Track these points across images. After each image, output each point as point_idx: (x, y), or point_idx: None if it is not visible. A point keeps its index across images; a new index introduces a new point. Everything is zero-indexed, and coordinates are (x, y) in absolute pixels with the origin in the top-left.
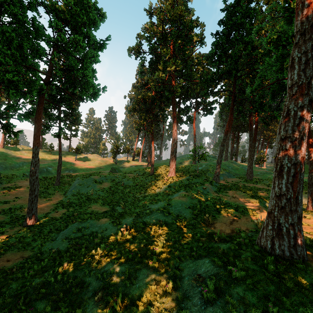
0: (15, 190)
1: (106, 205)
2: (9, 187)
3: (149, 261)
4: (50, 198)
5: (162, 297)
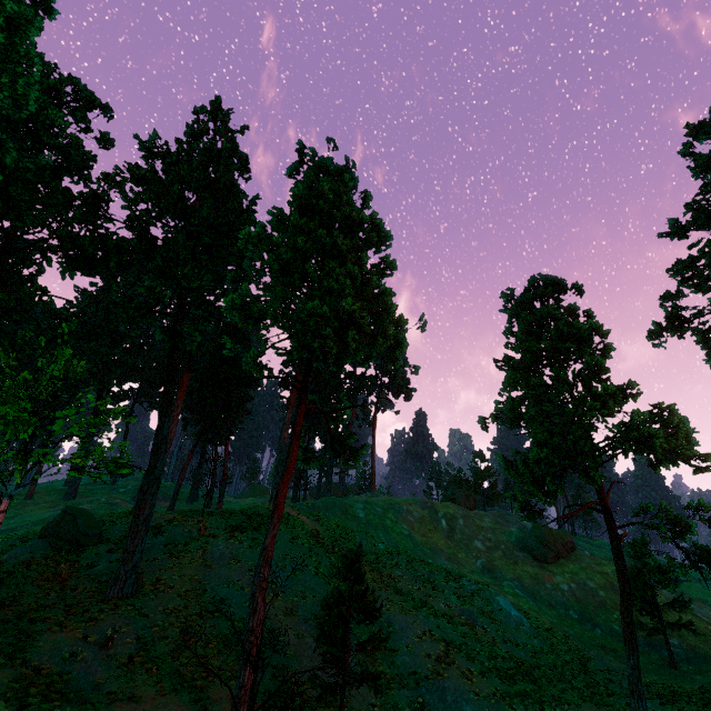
0: None
1: None
2: None
3: None
4: None
5: None
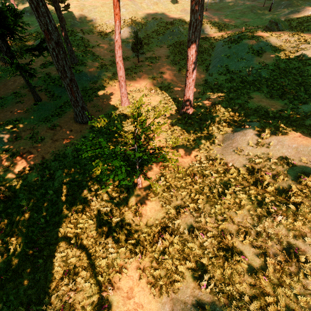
0: (156, 61)
1: (277, 98)
2: (150, 58)
3: None
4: None
5: None
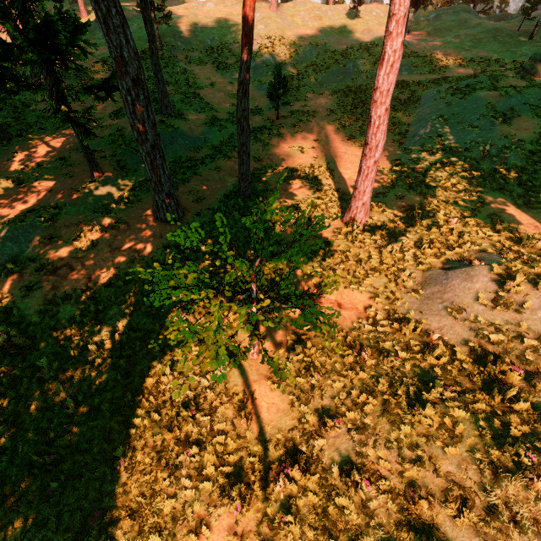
0: (308, 119)
1: (539, 209)
2: (298, 112)
3: None
4: None
5: None
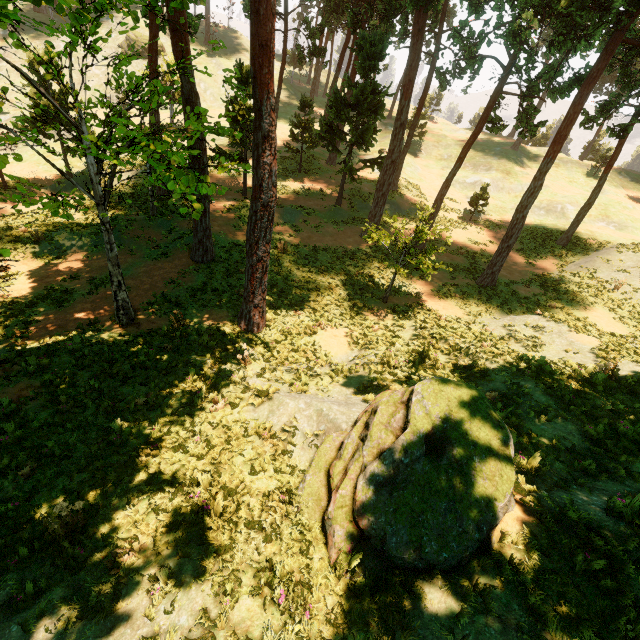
0: (495, 229)
1: (628, 325)
2: (490, 222)
3: (588, 423)
4: (533, 263)
5: (560, 461)
